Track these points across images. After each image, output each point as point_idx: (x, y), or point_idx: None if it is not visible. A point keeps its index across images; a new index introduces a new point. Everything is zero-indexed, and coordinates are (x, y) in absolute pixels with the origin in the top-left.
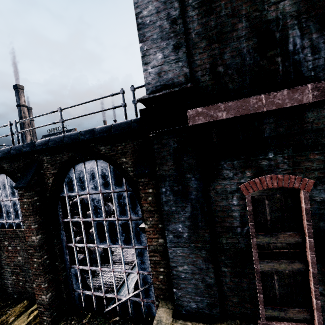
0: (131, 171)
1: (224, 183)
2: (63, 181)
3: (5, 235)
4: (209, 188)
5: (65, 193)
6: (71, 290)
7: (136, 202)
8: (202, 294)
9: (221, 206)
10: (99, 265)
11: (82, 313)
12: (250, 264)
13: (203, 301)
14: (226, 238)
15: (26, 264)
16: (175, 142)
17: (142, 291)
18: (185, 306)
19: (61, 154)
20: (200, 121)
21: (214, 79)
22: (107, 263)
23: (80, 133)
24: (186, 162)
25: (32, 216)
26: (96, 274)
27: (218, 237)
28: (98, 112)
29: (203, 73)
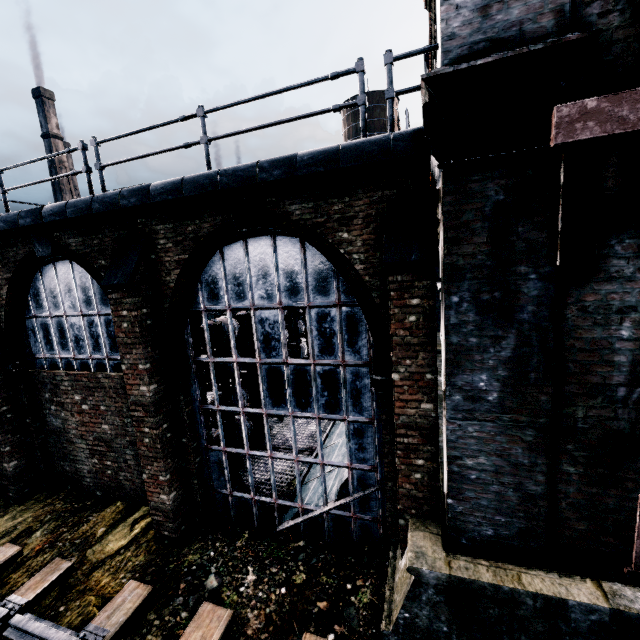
0: (359, 262)
1: (606, 289)
2: (198, 280)
3: (75, 383)
4: (567, 299)
5: (201, 305)
6: (210, 490)
7: (359, 329)
8: (512, 512)
9: (588, 341)
10: (268, 448)
11: (231, 529)
12: (633, 462)
13: (511, 526)
14: (587, 409)
15: (119, 439)
16: (502, 190)
17: (355, 500)
18: (469, 532)
19: (198, 220)
20: (586, 134)
21: (635, 24)
22: (261, 449)
23: (258, 165)
24: (521, 238)
25: (139, 346)
26: (243, 467)
27: (567, 406)
28: (295, 119)
29: (606, 8)
